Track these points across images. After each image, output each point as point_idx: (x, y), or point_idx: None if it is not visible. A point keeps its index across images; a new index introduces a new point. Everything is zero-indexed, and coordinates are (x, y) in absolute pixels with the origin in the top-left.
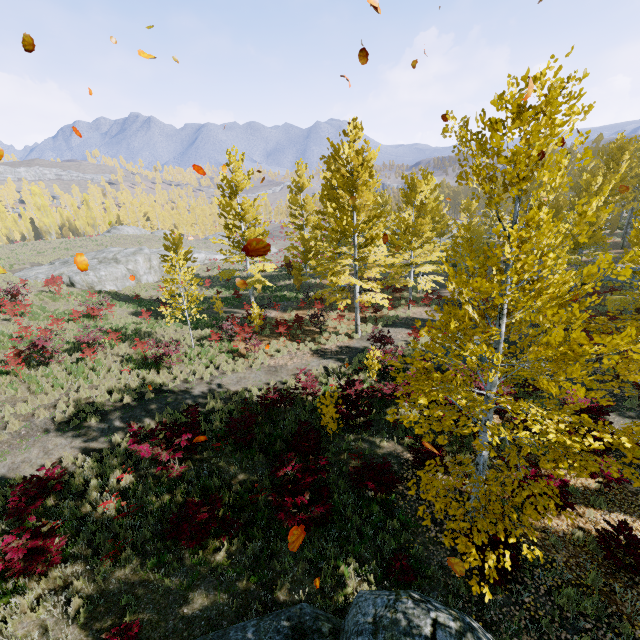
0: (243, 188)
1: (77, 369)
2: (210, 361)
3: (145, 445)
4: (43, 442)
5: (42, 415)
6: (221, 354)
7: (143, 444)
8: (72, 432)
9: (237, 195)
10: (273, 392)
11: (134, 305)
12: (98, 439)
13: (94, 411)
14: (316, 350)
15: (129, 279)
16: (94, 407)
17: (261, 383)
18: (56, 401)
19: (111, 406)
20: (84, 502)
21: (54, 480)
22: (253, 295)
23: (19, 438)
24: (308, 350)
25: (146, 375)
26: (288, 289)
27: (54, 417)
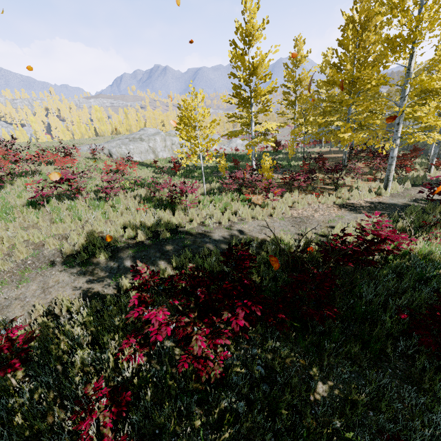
0: (256, 38)
1: (97, 204)
2: (224, 208)
3: (160, 312)
4: (44, 276)
5: (51, 245)
6: (235, 202)
7: (156, 310)
8: (78, 268)
9: (249, 50)
10: (338, 242)
11: (152, 168)
12: (104, 281)
13: (105, 246)
14: (341, 204)
15: (150, 154)
16: (106, 242)
17: (291, 233)
18: (71, 232)
19: (123, 242)
20: (51, 405)
21: (18, 346)
22: (254, 157)
23: (23, 268)
24: (332, 203)
25: (161, 215)
26: (279, 160)
27: (64, 248)
